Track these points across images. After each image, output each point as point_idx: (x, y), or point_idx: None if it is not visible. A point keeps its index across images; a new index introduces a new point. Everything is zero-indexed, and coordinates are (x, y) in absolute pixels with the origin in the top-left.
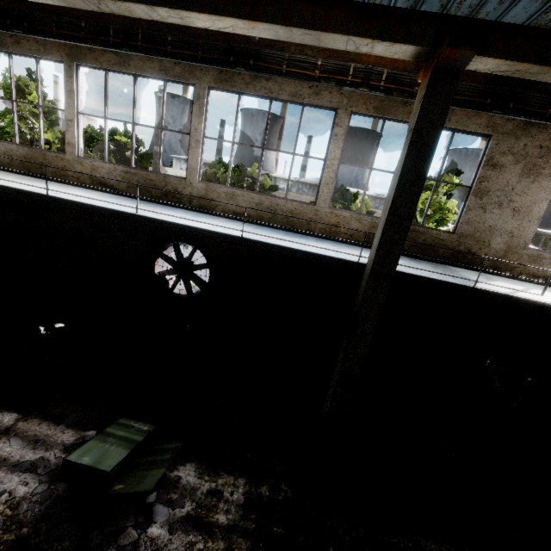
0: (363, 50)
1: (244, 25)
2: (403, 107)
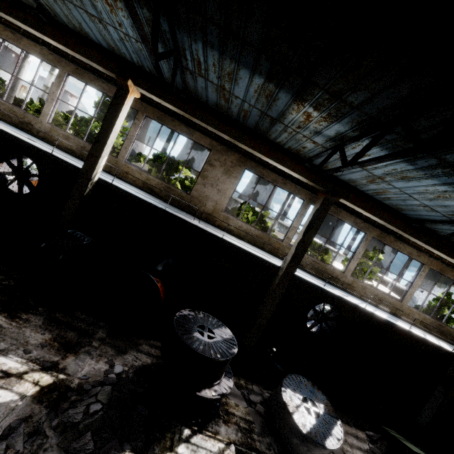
0: None
1: (453, 260)
2: (450, 272)
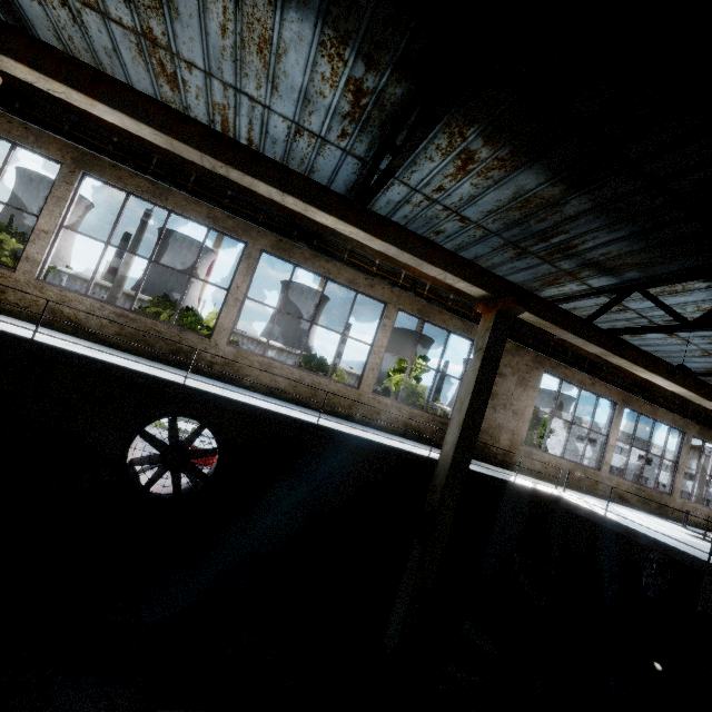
0: (448, 281)
1: (365, 236)
2: (439, 314)
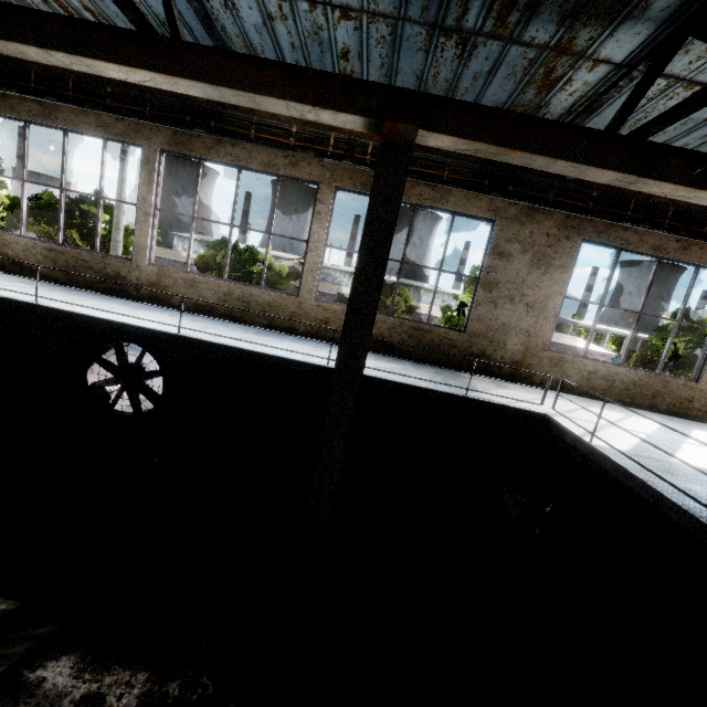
0: (310, 117)
1: (165, 80)
2: None
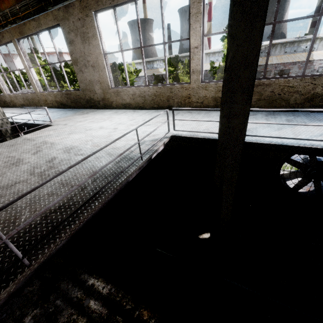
0: None
1: None
2: (25, 27)
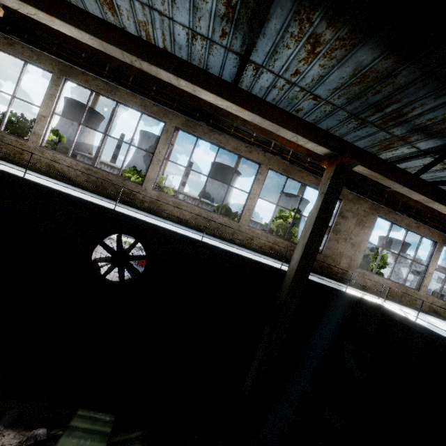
0: (300, 143)
1: (236, 108)
2: (299, 172)
